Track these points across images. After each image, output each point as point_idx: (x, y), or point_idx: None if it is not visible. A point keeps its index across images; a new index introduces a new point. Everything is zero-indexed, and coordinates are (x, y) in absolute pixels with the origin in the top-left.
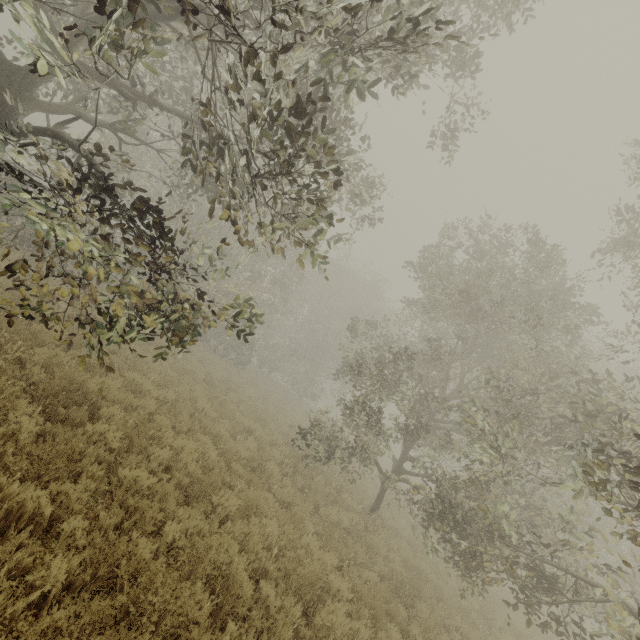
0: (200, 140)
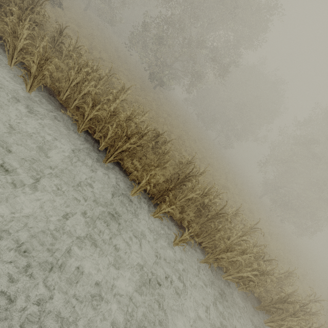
0: None
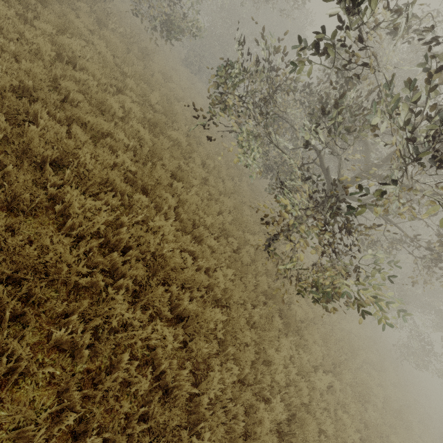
0: None
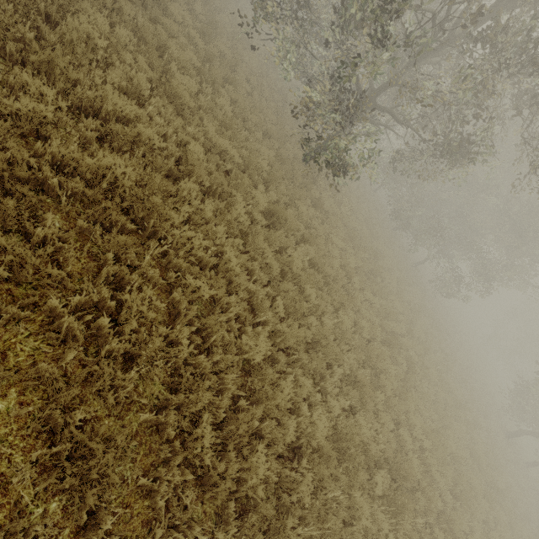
0: None
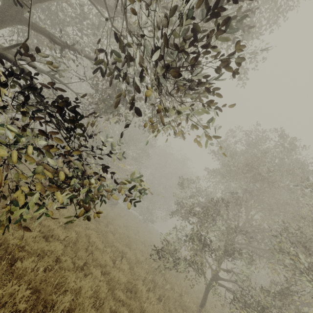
0: (113, 50)
